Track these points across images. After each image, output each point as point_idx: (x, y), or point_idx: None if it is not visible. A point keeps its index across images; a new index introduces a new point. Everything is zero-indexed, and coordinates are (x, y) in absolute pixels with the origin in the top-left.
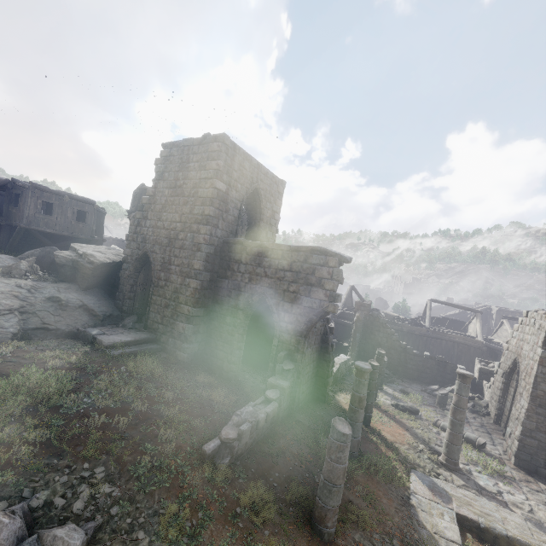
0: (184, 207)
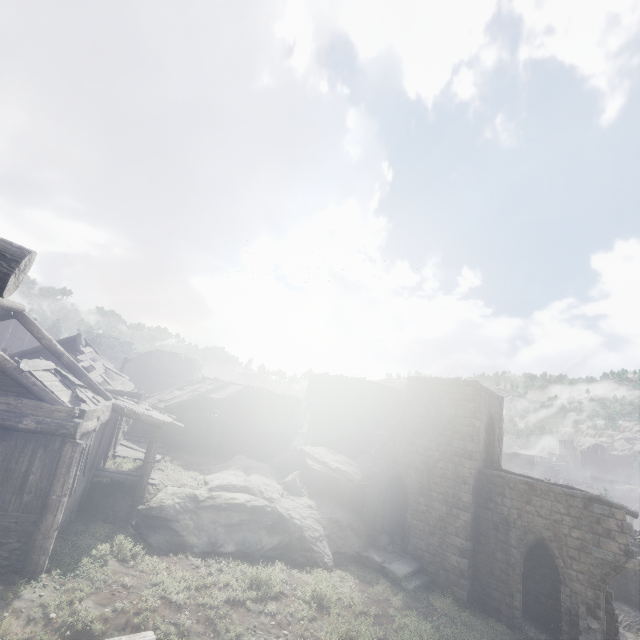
0: (440, 438)
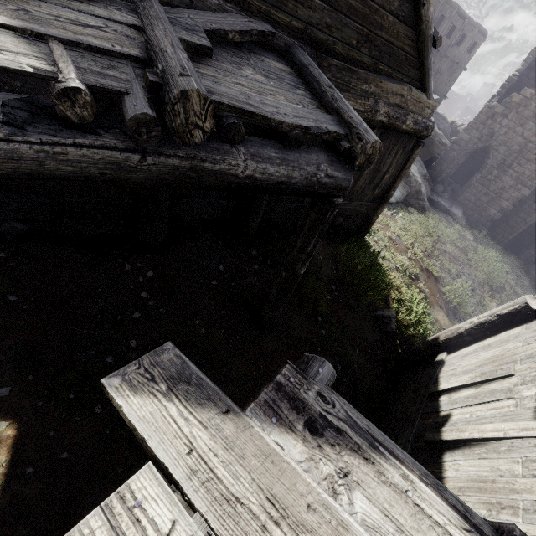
0: None
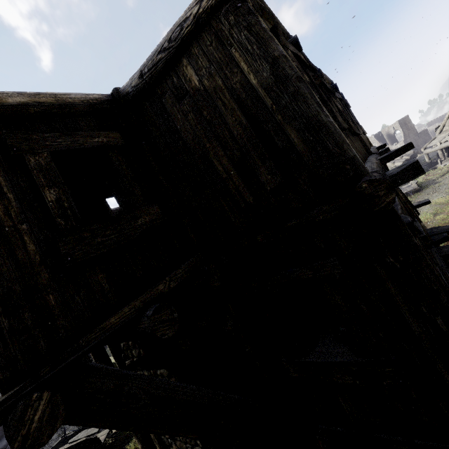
0: (412, 132)
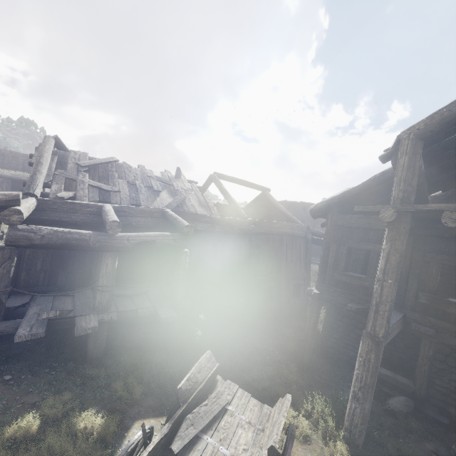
0: None
